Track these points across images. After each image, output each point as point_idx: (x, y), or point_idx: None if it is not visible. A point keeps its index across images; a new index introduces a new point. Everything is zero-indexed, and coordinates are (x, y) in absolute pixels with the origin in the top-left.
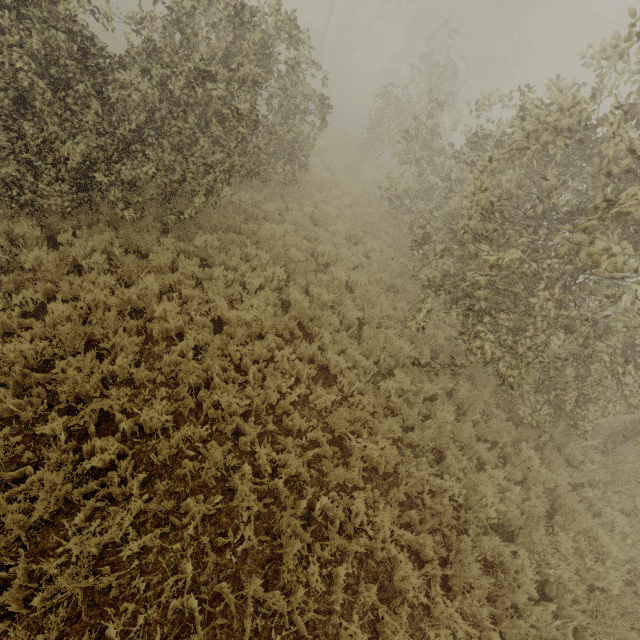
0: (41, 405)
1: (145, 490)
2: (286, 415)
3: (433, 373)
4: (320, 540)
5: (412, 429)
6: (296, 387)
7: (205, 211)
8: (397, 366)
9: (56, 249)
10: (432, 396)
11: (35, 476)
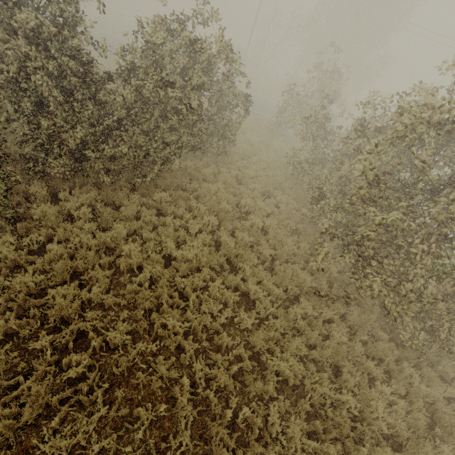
0: (35, 323)
1: (107, 396)
2: (216, 333)
3: (330, 302)
4: (242, 445)
5: (314, 346)
6: (224, 310)
7: (161, 175)
8: (301, 293)
9: (57, 203)
10: (329, 318)
11: (25, 385)
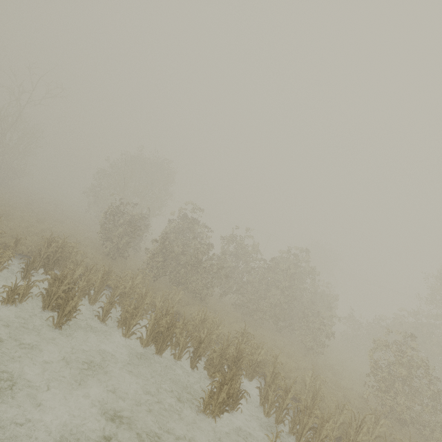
0: None
1: None
2: None
3: None
4: None
5: None
6: None
7: None
8: None
9: None
10: None
11: None
